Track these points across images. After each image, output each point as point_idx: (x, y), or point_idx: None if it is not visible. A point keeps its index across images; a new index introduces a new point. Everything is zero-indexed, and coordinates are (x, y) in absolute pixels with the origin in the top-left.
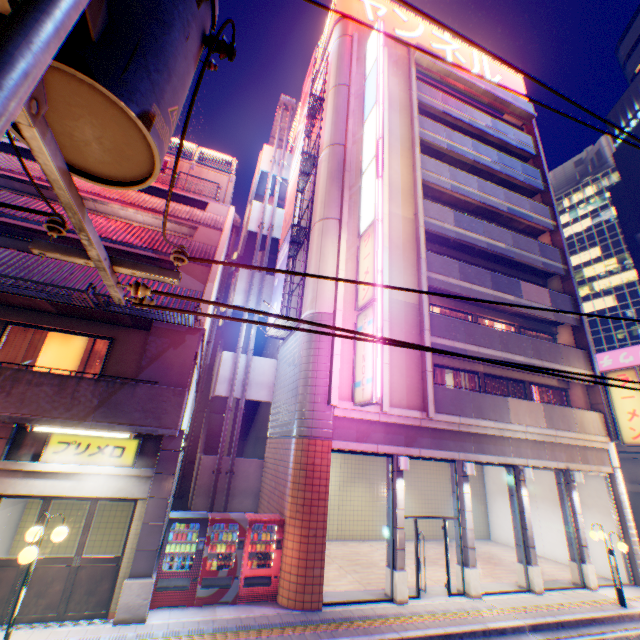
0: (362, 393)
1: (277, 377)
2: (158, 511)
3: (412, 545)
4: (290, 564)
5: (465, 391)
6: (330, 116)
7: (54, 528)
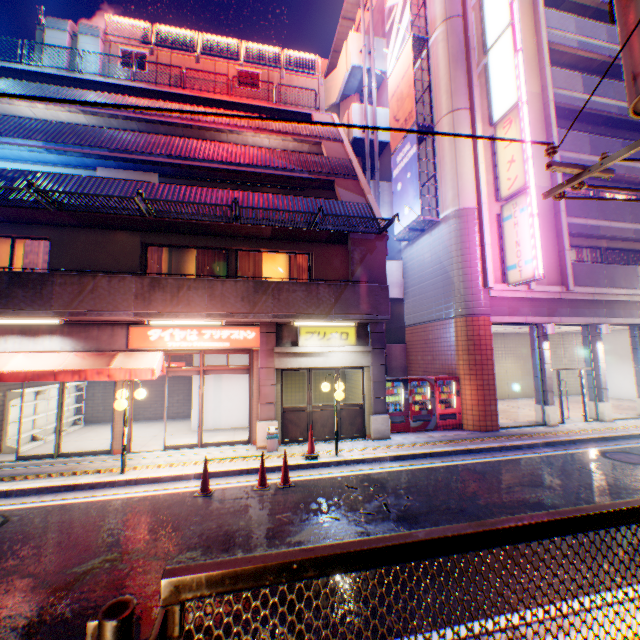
0: (519, 274)
1: (406, 276)
2: (379, 374)
3: (524, 401)
4: (470, 405)
5: (598, 265)
6: None
7: (287, 397)
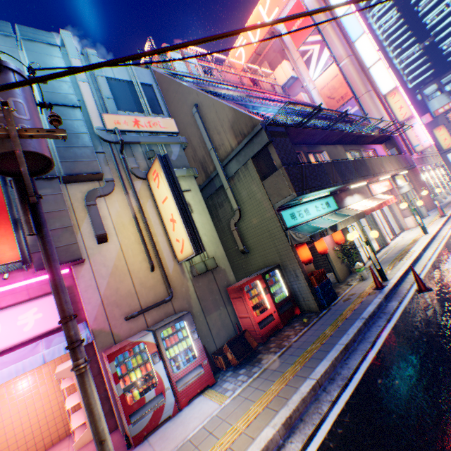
0: (421, 147)
1: None
2: (413, 192)
3: None
4: (427, 200)
5: None
6: (337, 41)
7: None
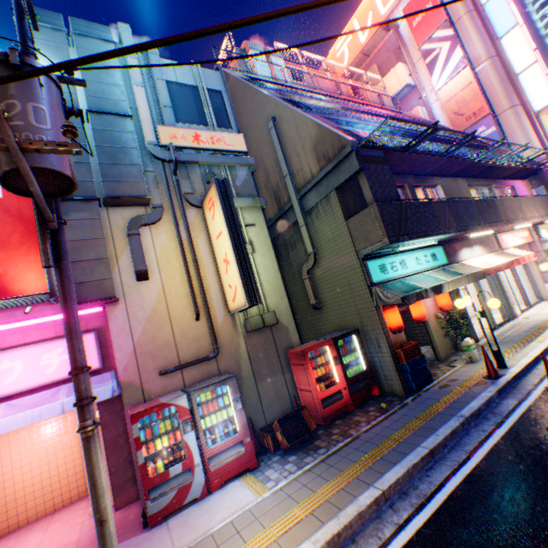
0: None
1: None
2: None
3: None
4: None
5: None
6: (476, 36)
7: None
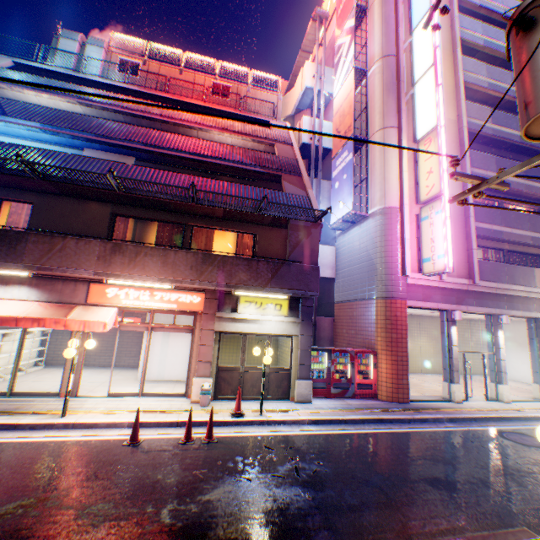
0: (432, 266)
1: (338, 260)
2: (306, 343)
3: (434, 377)
4: (385, 377)
5: (500, 264)
6: (379, 27)
7: (226, 356)
